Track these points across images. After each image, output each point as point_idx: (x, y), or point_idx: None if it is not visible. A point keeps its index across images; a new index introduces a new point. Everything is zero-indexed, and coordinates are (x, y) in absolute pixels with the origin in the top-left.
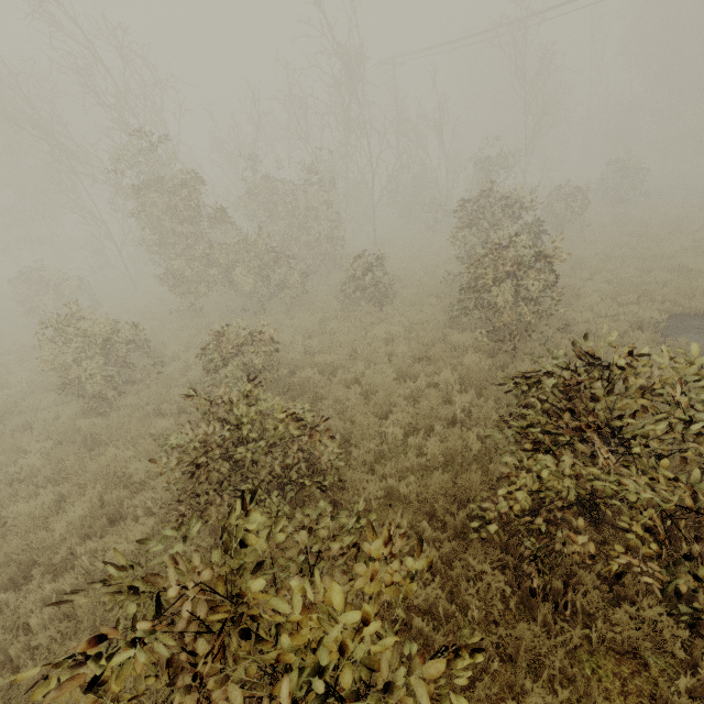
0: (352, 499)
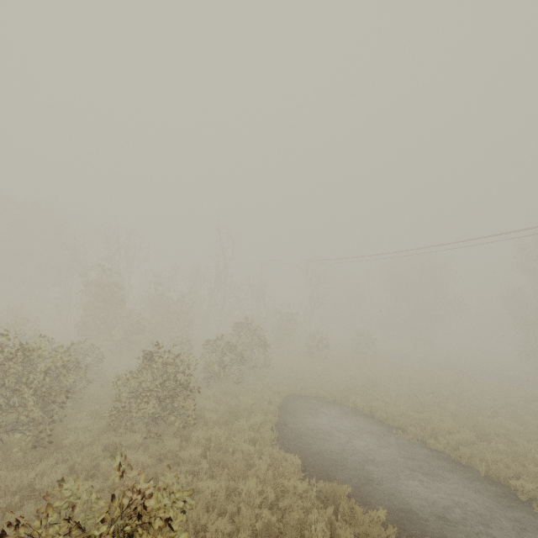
0: (80, 409)
